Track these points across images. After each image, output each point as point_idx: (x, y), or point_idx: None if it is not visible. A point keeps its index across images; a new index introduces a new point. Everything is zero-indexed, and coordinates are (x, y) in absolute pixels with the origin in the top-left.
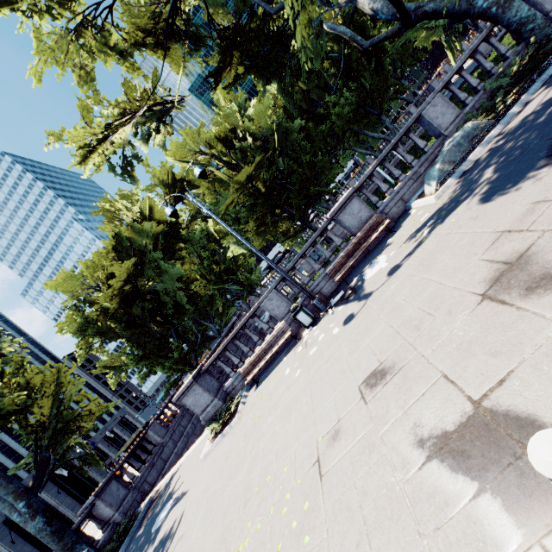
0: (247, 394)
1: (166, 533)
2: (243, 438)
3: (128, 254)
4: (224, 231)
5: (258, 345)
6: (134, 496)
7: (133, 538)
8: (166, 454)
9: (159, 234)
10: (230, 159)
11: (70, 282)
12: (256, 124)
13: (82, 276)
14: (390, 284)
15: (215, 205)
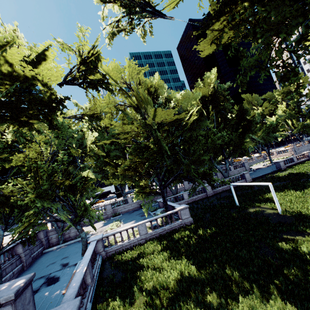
0: None
1: None
2: None
3: None
4: (96, 152)
5: None
6: None
7: None
8: None
9: (19, 76)
10: None
11: None
12: (179, 101)
13: None
14: None
15: (99, 136)
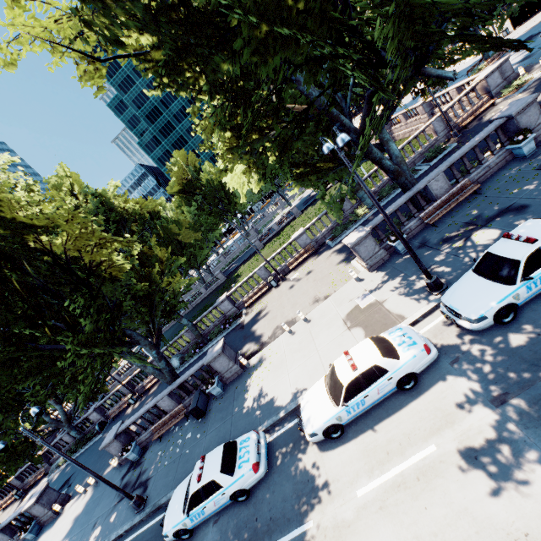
0: (2, 512)
1: None
2: None
3: None
4: None
5: None
6: None
7: None
8: None
9: None
10: None
11: None
12: None
13: None
14: None
15: None
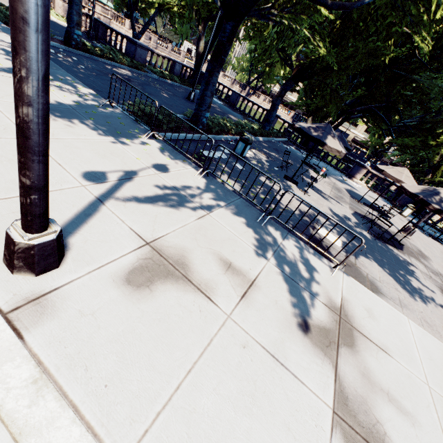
0: None
1: None
2: None
3: None
4: None
5: None
6: None
7: None
8: None
9: None
10: None
11: None
12: None
13: None
14: None
15: None
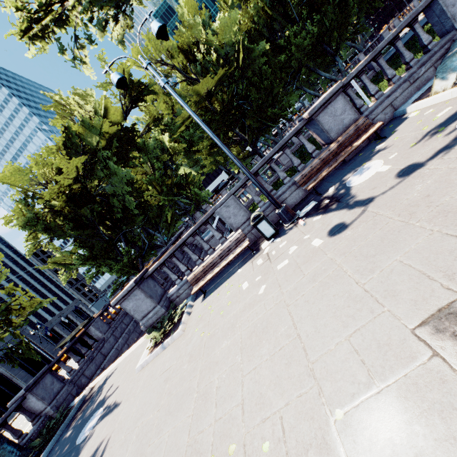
0: (192, 304)
1: (88, 456)
2: (188, 359)
3: (77, 152)
4: (178, 148)
5: (203, 255)
6: (70, 390)
7: (60, 439)
8: (107, 349)
9: (112, 134)
10: (190, 73)
11: (17, 176)
12: (220, 39)
13: (30, 171)
14: (410, 185)
15: (170, 126)
